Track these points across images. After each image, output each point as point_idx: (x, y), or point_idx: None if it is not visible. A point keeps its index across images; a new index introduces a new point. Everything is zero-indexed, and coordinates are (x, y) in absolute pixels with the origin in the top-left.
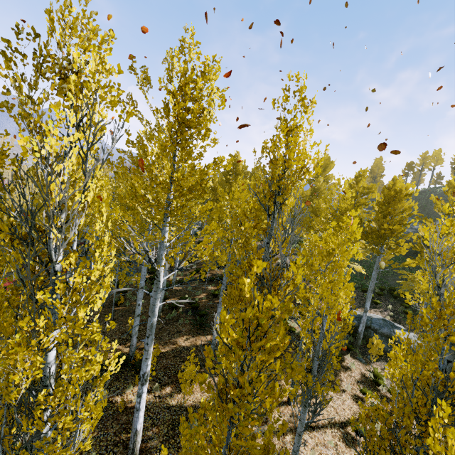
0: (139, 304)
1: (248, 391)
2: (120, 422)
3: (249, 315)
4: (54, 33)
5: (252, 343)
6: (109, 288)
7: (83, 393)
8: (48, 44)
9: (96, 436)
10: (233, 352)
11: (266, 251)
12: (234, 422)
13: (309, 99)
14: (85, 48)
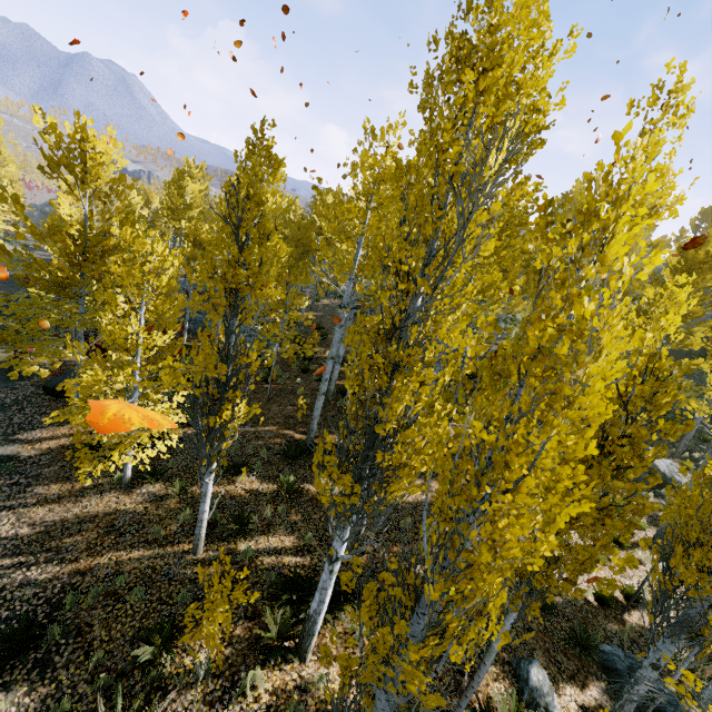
0: (327, 379)
1: (645, 439)
2: (322, 510)
3: (667, 366)
4: (490, 11)
5: (654, 396)
6: (457, 334)
7: (266, 476)
8: (498, 31)
9: (301, 519)
10: (624, 404)
11: (569, 317)
12: (624, 466)
13: (686, 105)
14: (510, 32)
